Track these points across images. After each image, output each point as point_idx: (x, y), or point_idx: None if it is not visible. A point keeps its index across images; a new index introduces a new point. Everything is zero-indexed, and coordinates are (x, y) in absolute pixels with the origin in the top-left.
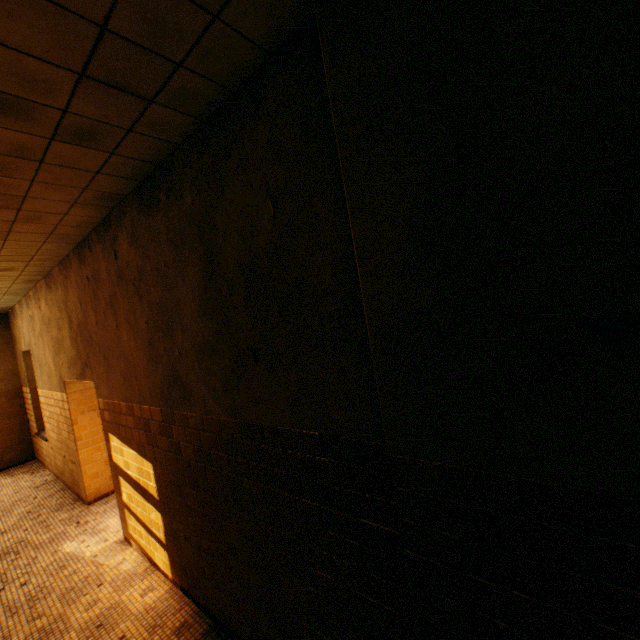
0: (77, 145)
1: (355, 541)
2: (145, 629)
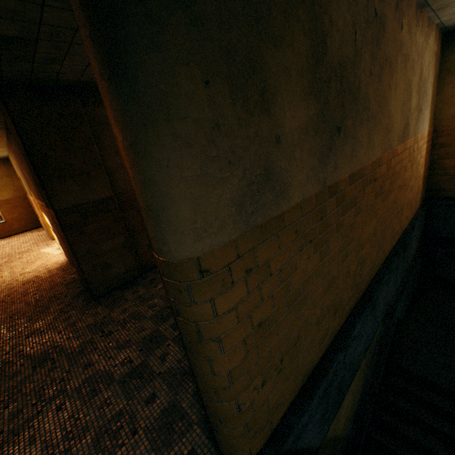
0: None
1: None
2: (53, 264)
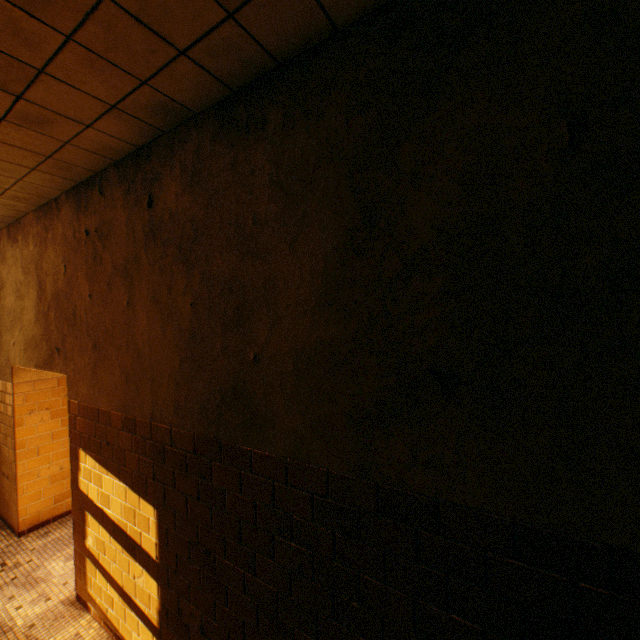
0: None
1: None
2: None
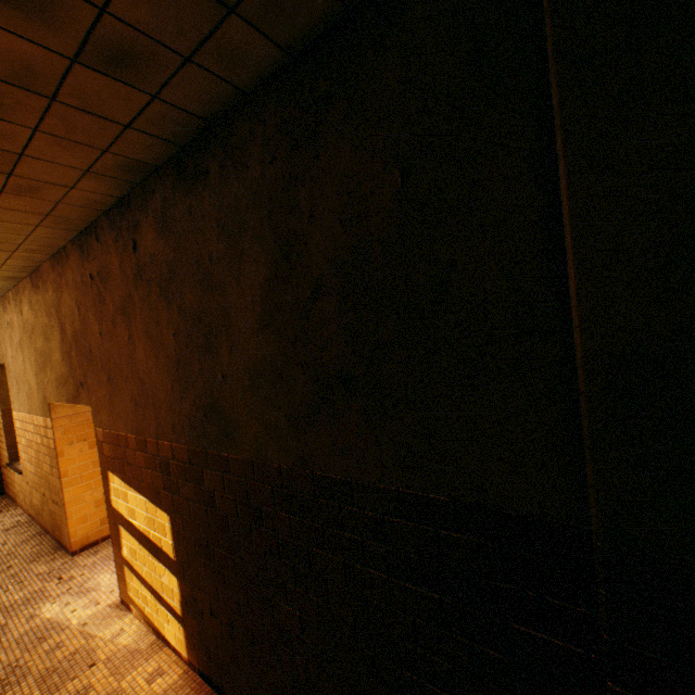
0: (108, 76)
1: (499, 653)
2: None
